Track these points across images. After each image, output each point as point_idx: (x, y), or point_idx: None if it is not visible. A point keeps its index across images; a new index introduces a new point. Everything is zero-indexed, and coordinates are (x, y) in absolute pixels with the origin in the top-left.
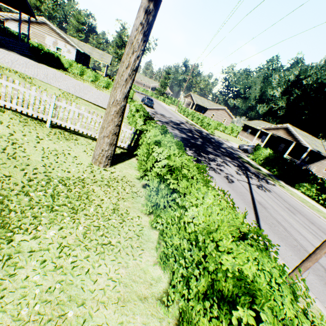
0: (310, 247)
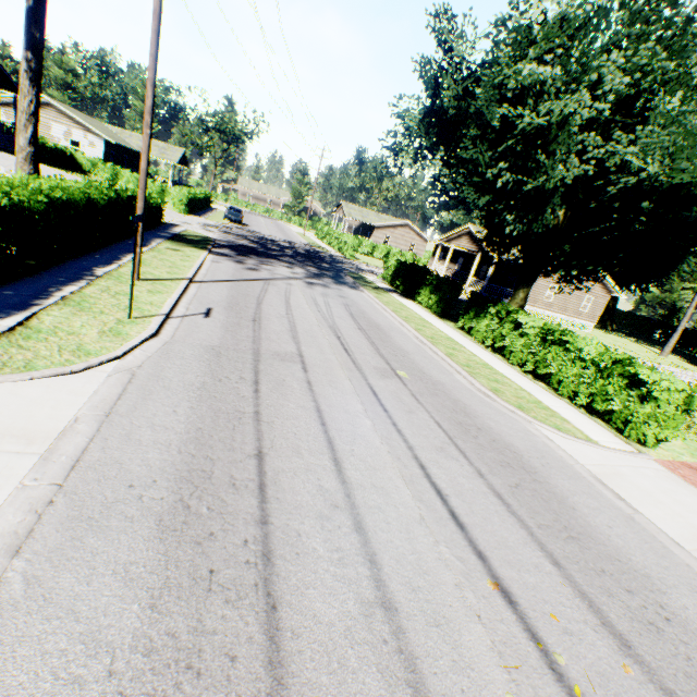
0: (278, 301)
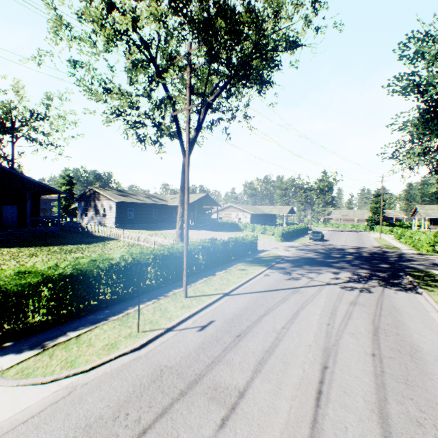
0: (288, 311)
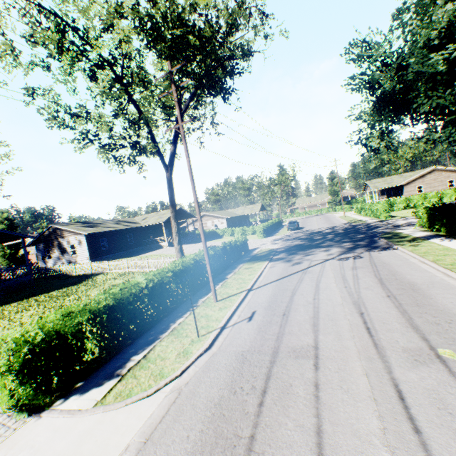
0: (309, 287)
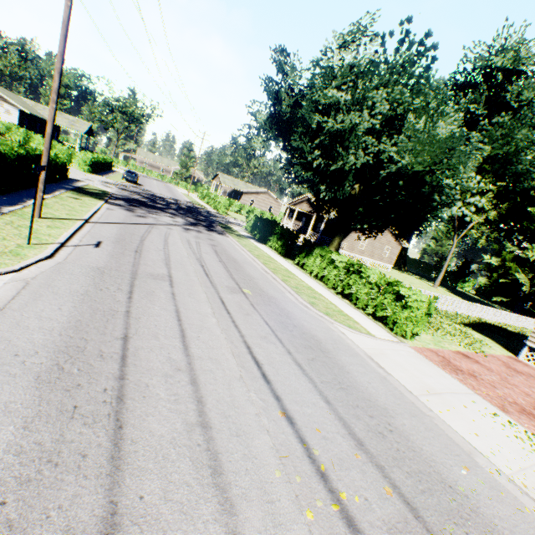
0: (159, 239)
